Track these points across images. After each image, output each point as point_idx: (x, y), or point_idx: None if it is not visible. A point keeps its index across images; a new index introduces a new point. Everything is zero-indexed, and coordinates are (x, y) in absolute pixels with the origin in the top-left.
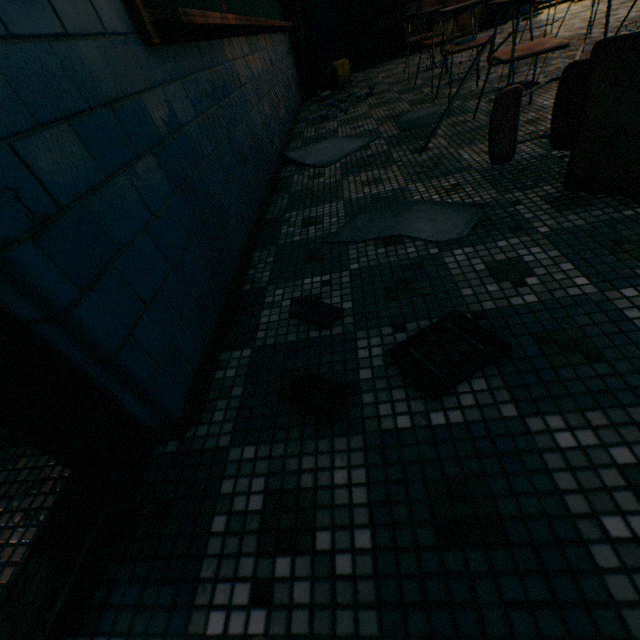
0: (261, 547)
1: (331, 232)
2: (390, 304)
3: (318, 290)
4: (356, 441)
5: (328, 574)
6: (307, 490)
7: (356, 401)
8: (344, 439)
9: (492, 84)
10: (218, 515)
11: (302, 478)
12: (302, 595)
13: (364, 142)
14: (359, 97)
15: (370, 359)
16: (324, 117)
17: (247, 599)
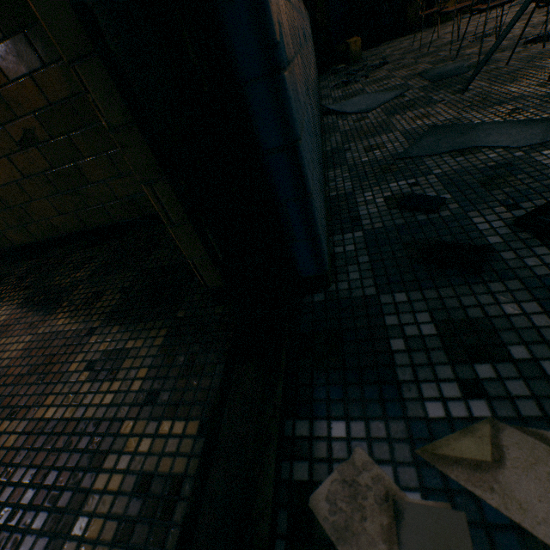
0: (451, 359)
1: (398, 152)
2: (492, 192)
3: (408, 190)
4: (512, 285)
5: (538, 376)
6: (477, 320)
7: (495, 258)
8: (498, 284)
9: (512, 41)
10: (392, 339)
11: (468, 312)
12: (518, 390)
13: (397, 92)
14: (374, 66)
15: (492, 230)
16: (346, 82)
17: (458, 393)
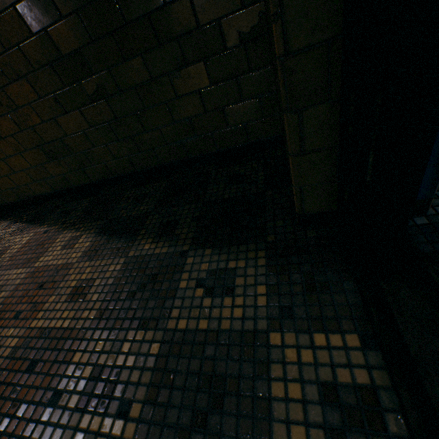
0: None
1: None
2: None
3: None
4: None
5: None
6: None
7: None
8: None
9: None
10: None
11: None
12: None
13: None
14: None
15: None
16: None
17: None
